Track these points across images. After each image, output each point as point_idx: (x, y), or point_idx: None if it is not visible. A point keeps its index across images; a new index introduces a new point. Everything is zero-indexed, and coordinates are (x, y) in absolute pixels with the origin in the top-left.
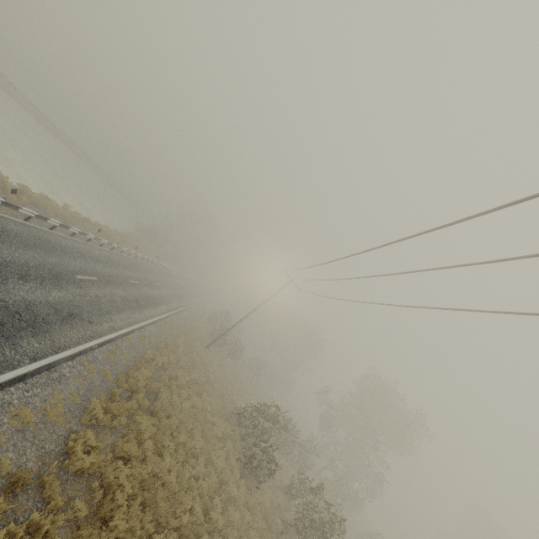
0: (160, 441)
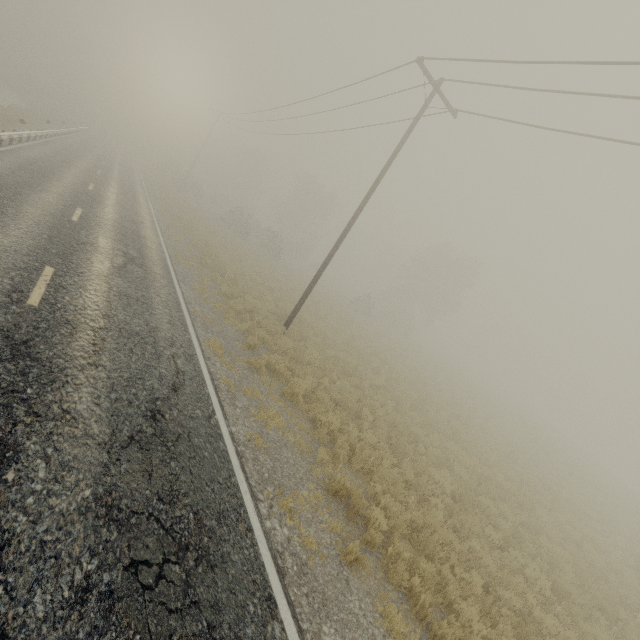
0: (199, 221)
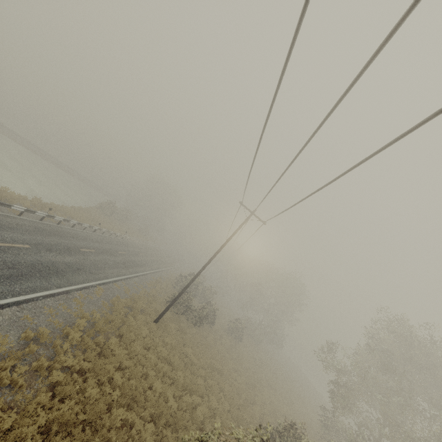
0: None
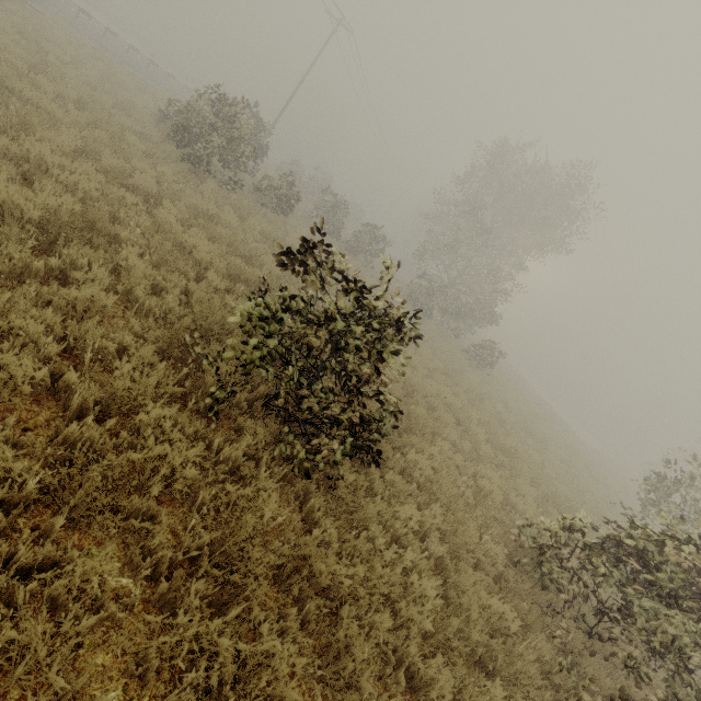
0: None
